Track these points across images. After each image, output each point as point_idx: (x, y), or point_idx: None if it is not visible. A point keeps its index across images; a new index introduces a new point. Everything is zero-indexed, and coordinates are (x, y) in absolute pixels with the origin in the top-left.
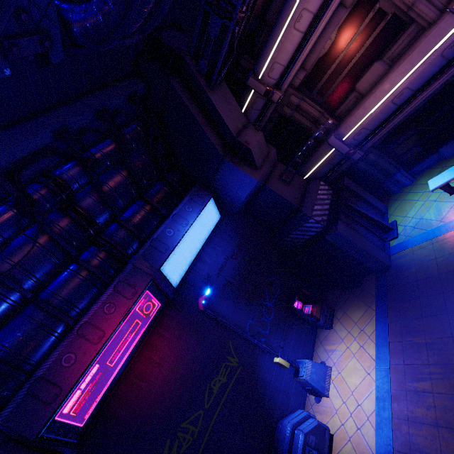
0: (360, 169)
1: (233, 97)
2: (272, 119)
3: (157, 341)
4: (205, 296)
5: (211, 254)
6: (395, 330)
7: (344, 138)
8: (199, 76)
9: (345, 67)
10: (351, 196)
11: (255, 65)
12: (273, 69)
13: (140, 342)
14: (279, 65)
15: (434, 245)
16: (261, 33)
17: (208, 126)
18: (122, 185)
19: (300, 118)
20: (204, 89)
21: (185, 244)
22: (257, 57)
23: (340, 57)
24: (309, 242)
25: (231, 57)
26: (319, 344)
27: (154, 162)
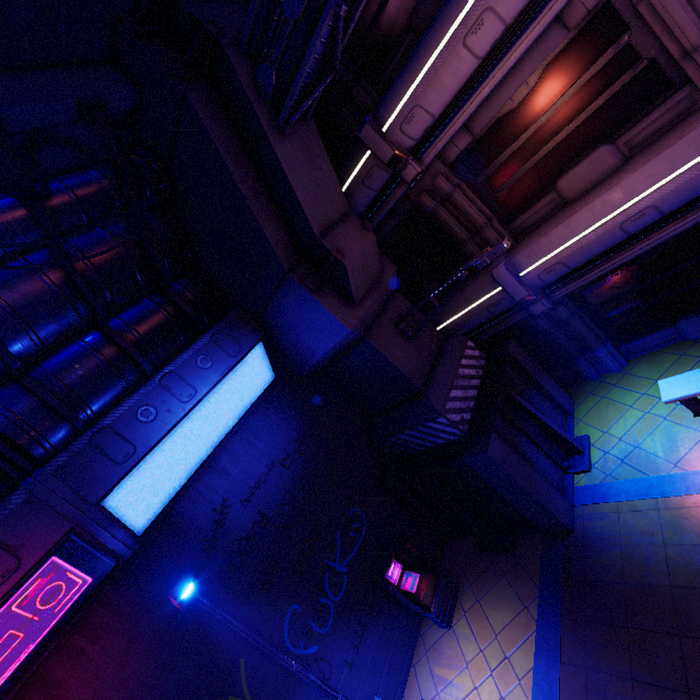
0: (539, 329)
1: (326, 156)
2: (399, 211)
3: (63, 671)
4: (178, 602)
5: (241, 455)
6: (574, 689)
7: (522, 273)
8: (256, 97)
9: (545, 144)
10: (518, 376)
11: (378, 103)
12: (412, 117)
13: (14, 679)
14: (424, 113)
15: (661, 513)
16: (399, 44)
17: (263, 205)
18: (41, 301)
19: (449, 219)
20: (263, 128)
21: (181, 438)
22: (387, 90)
23: (539, 123)
24: (432, 455)
25: (330, 72)
26: (423, 654)
27: (142, 258)
